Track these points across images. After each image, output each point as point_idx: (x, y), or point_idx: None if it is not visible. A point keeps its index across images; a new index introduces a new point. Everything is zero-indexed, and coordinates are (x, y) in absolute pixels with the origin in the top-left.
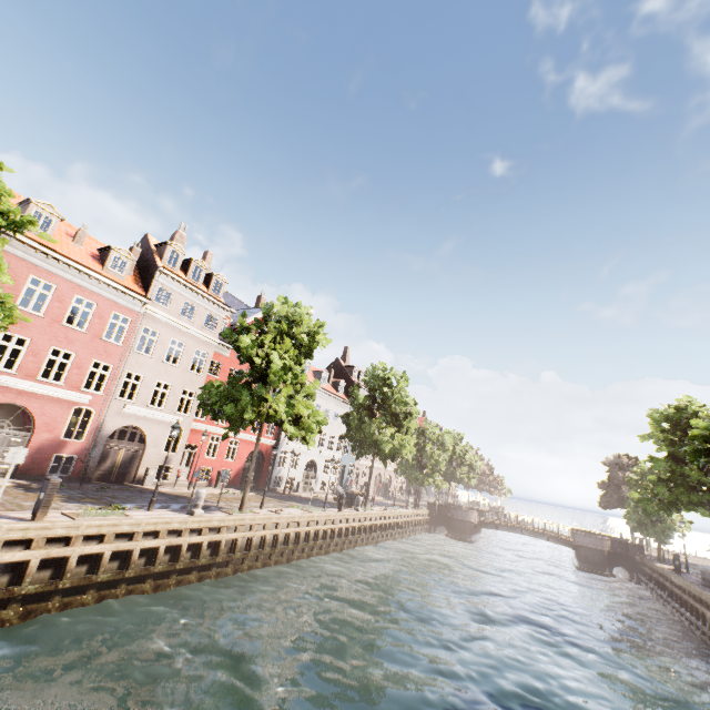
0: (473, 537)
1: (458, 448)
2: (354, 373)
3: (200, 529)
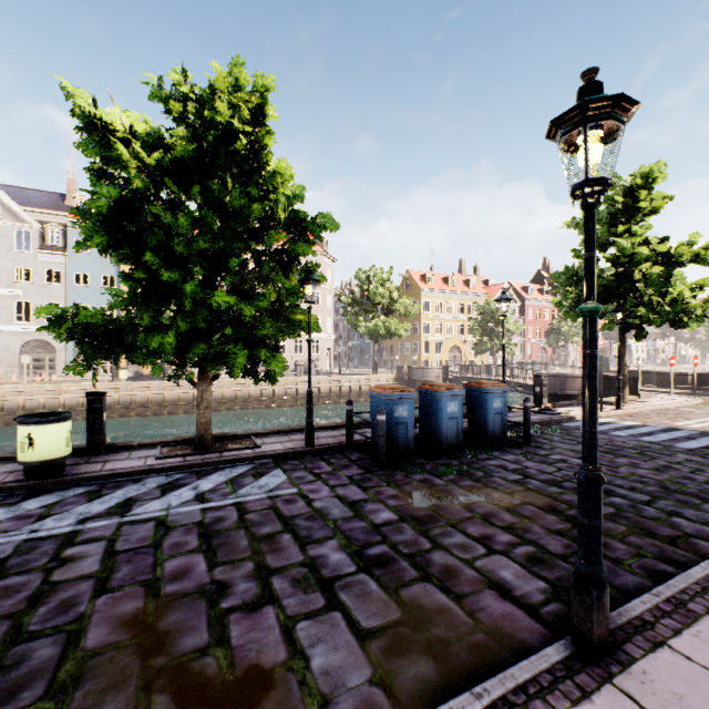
0: None
1: None
2: None
3: None
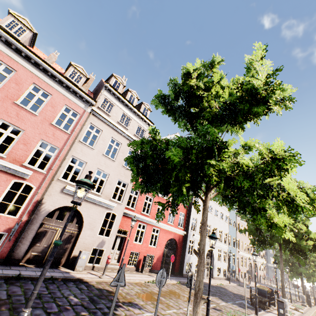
0: None
1: None
2: None
3: None
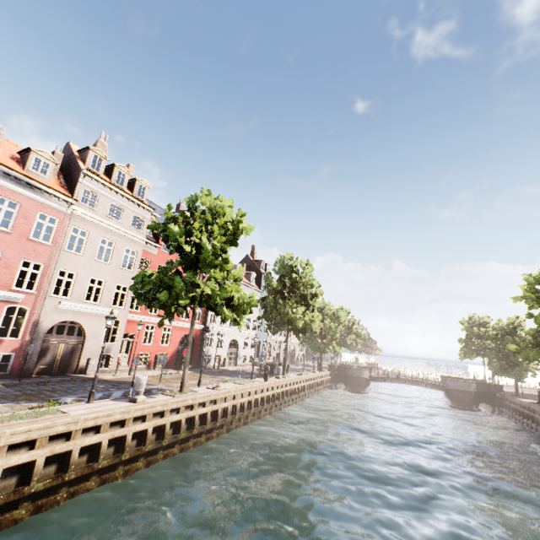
0: (366, 389)
1: (347, 321)
2: (262, 266)
3: (143, 416)
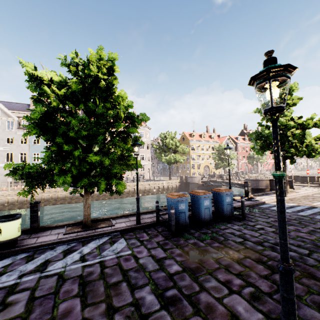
0: None
1: None
2: None
3: None
